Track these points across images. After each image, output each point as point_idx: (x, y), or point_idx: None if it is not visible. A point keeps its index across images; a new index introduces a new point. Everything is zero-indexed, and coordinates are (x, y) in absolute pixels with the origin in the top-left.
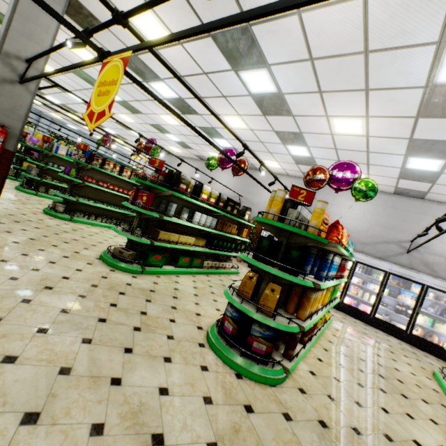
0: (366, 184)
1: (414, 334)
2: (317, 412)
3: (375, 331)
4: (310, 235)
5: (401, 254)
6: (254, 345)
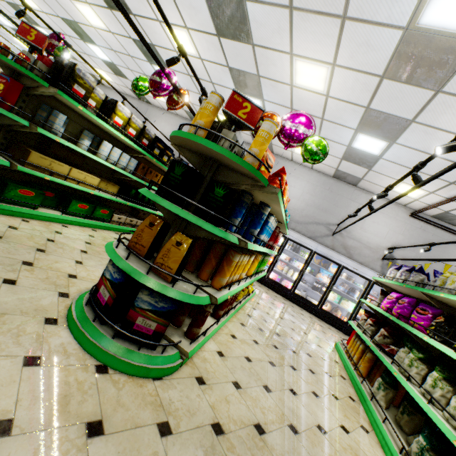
0: (318, 143)
1: (323, 309)
2: (214, 411)
3: (293, 305)
4: (245, 164)
5: (327, 236)
6: (137, 323)
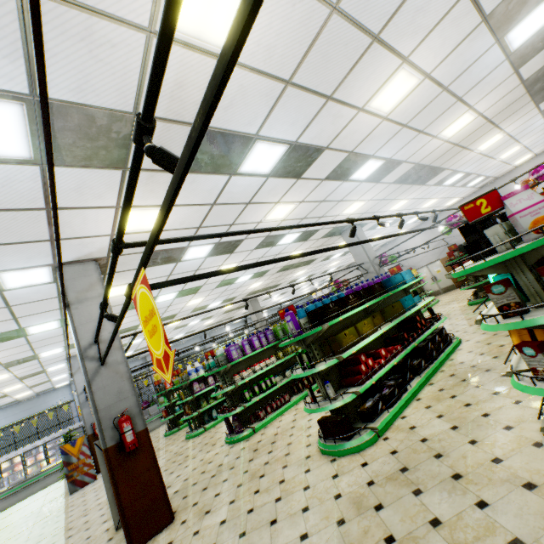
0: None
1: None
2: None
3: None
4: None
5: None
6: None
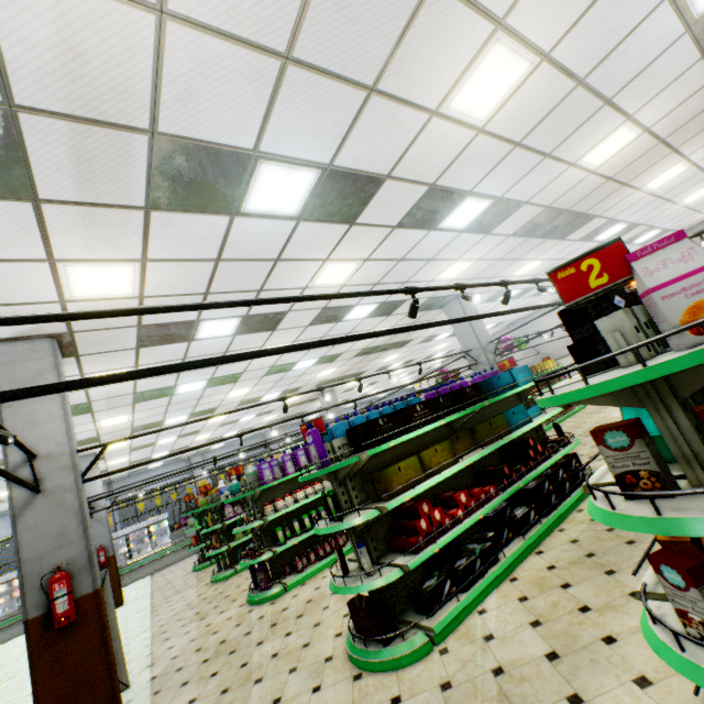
0: None
1: None
2: None
3: None
4: None
5: None
6: None
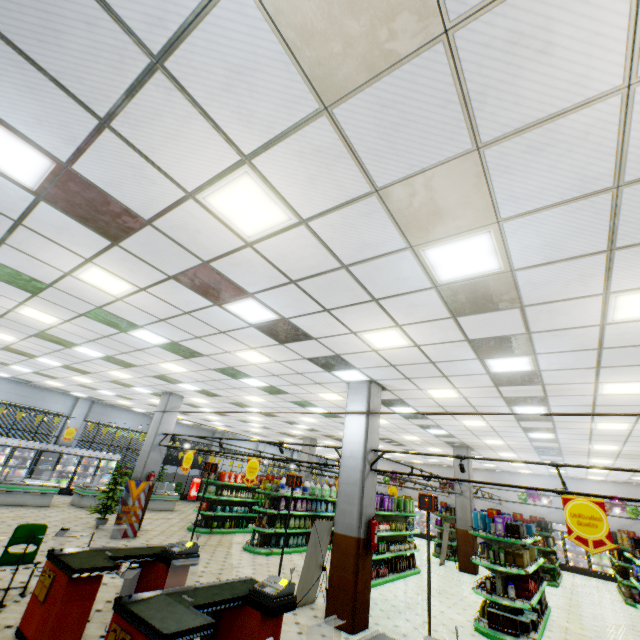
0: (632, 508)
1: None
2: None
3: None
4: None
5: None
6: None
